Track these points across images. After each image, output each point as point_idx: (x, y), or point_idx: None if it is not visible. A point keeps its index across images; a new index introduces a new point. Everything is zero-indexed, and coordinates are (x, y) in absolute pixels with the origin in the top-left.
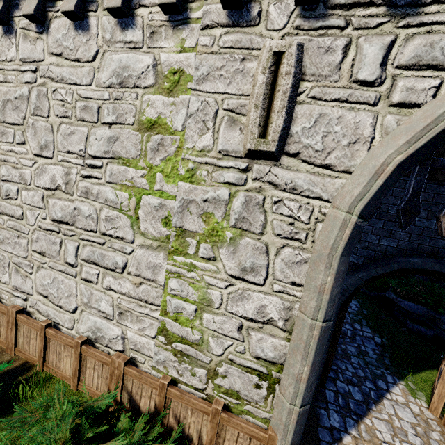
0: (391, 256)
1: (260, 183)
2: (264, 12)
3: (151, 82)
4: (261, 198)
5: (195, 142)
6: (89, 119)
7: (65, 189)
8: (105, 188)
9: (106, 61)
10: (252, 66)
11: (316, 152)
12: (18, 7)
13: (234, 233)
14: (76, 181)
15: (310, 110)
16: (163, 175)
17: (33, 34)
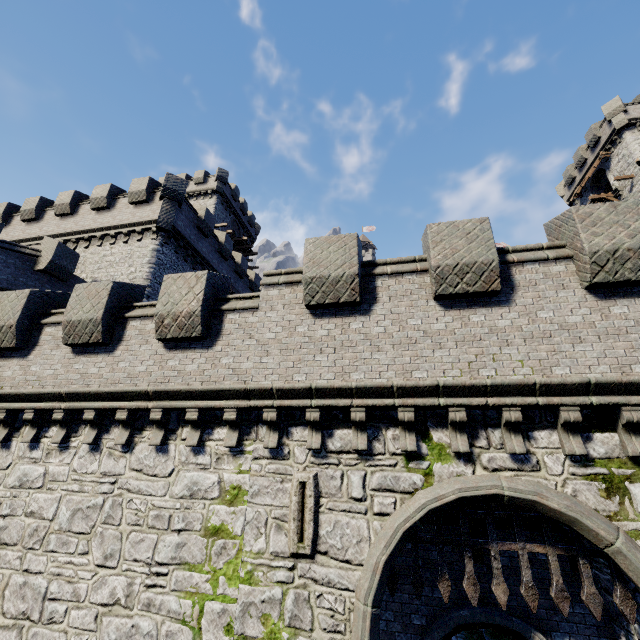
0: (448, 609)
1: (304, 580)
2: (292, 452)
3: (216, 494)
4: (307, 593)
5: (252, 546)
6: (160, 527)
7: (125, 602)
8: (169, 597)
9: (180, 477)
10: (288, 486)
11: (338, 550)
12: (108, 431)
13: (290, 633)
14: (139, 591)
15: (329, 517)
16: (226, 578)
17: (118, 453)
